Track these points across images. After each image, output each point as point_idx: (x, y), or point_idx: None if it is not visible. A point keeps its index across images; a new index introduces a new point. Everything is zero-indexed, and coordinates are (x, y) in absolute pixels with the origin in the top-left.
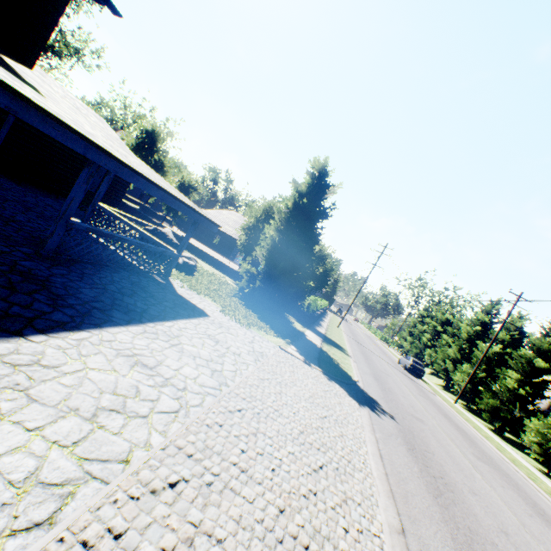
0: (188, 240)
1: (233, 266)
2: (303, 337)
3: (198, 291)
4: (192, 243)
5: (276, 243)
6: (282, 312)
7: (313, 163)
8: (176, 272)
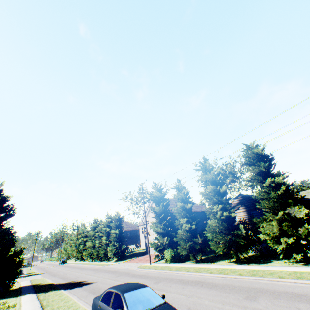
0: None
1: None
2: (22, 276)
3: None
4: None
5: None
6: None
7: None
8: None
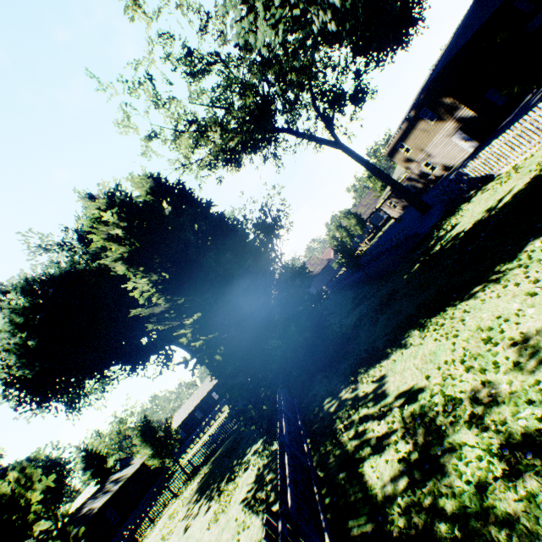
0: None
1: None
2: None
3: None
4: None
5: None
6: None
7: None
8: None
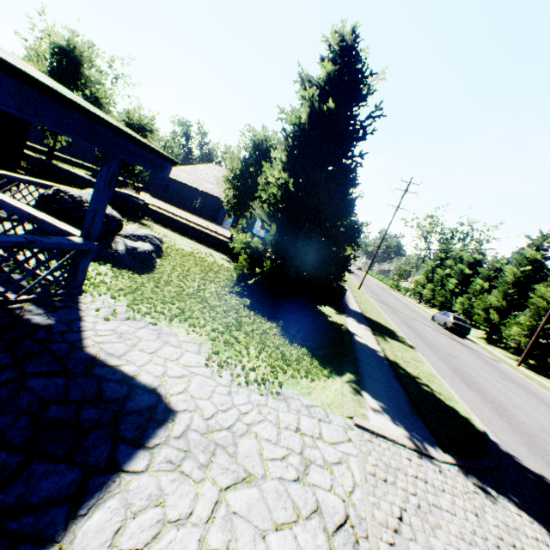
0: (100, 204)
1: (223, 233)
2: (354, 342)
3: (153, 314)
4: (159, 210)
5: (289, 190)
6: (314, 307)
7: (332, 38)
8: (111, 272)
